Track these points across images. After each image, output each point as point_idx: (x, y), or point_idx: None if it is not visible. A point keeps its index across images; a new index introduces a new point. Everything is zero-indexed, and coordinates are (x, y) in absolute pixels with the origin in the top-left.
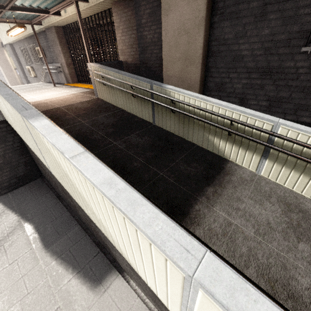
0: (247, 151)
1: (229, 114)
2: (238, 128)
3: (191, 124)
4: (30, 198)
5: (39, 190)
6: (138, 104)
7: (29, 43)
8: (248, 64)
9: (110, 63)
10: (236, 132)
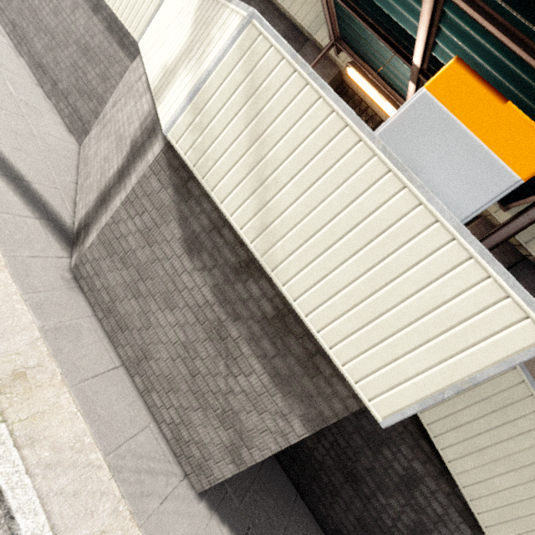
0: None
1: None
2: None
3: None
4: (277, 516)
5: (277, 484)
6: None
7: None
8: None
9: None
10: None
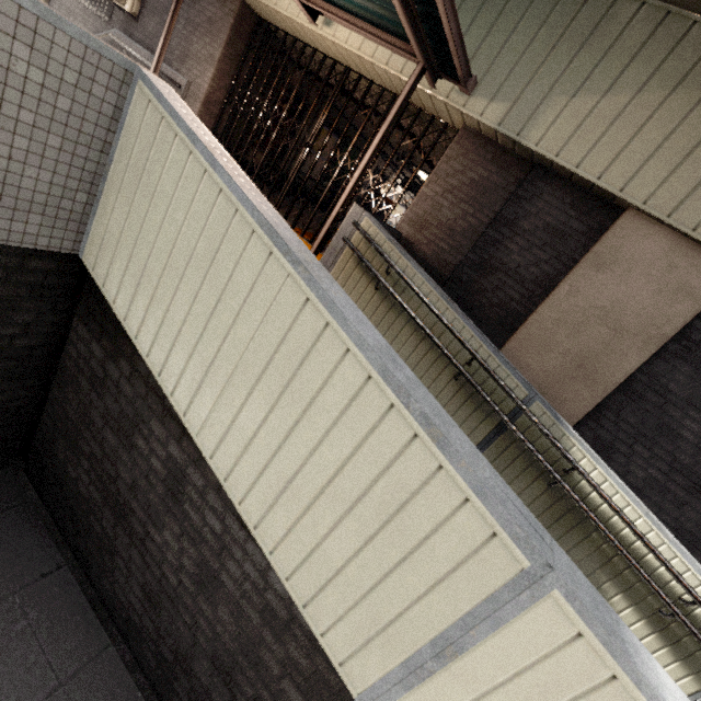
0: (677, 662)
1: (691, 581)
2: (692, 614)
3: (577, 534)
4: None
5: (5, 547)
6: (452, 397)
7: None
8: (679, 454)
9: (387, 229)
10: (694, 628)
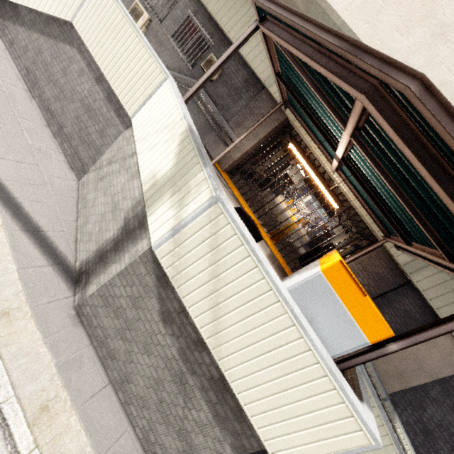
0: None
1: None
2: None
3: None
4: None
5: None
6: None
7: (198, 15)
8: (423, 417)
9: None
10: None
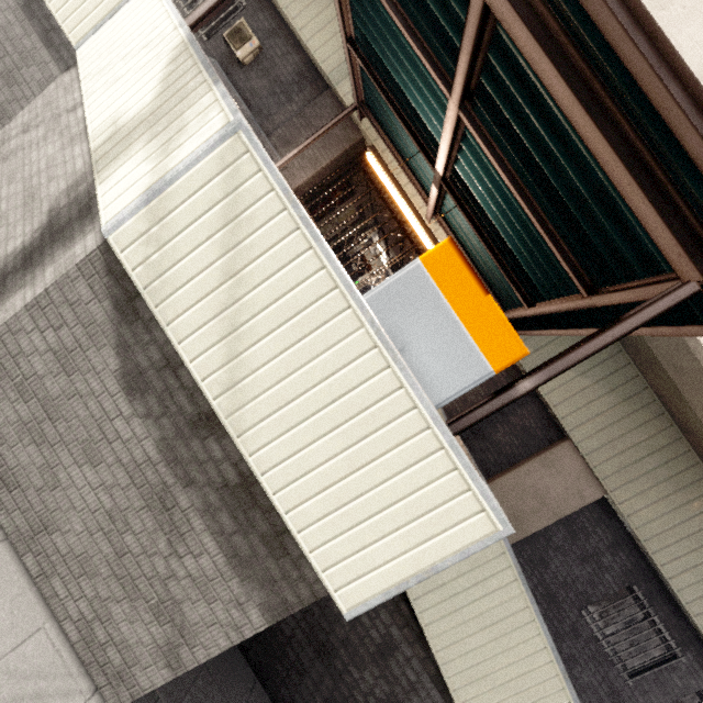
0: None
1: None
2: None
3: None
4: None
5: (230, 673)
6: None
7: None
8: (545, 576)
9: None
10: None
